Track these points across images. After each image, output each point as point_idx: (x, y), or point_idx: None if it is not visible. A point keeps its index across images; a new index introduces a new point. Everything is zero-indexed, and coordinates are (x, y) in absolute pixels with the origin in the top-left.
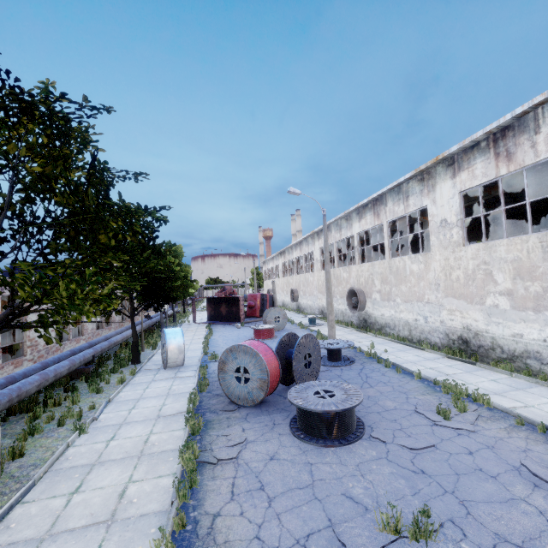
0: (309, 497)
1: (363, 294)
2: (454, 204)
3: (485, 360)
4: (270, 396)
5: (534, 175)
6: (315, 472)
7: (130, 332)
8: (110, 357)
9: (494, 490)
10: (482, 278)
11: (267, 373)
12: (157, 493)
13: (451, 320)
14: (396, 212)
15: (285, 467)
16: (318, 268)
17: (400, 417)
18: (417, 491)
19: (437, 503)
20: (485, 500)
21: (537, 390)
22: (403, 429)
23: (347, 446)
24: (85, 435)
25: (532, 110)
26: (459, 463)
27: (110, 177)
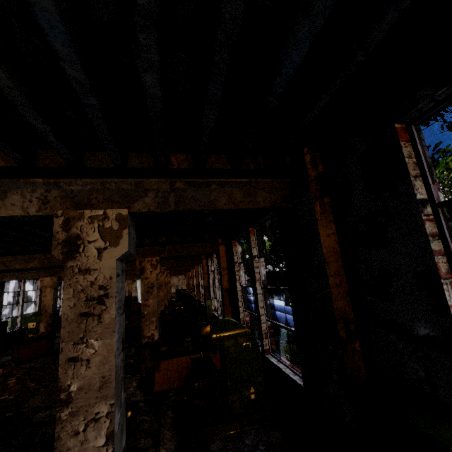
0: None
1: None
2: None
3: None
4: None
5: None
6: None
7: None
8: None
9: None
10: None
11: None
12: None
13: None
14: None
15: None
16: None
17: None
18: None
19: None
20: None
21: None
22: None
23: None
24: None
25: None
26: None
27: None
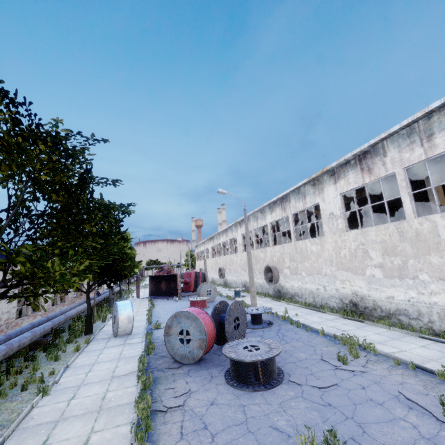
0: (244, 431)
1: (276, 269)
2: (337, 202)
3: (370, 318)
4: (207, 355)
5: (388, 182)
6: (247, 411)
7: (83, 307)
8: (64, 329)
9: (381, 413)
10: (361, 255)
11: (205, 334)
12: (117, 439)
13: (343, 288)
14: (297, 207)
15: (223, 410)
16: (241, 250)
17: (310, 365)
18: (326, 419)
19: (341, 427)
20: (376, 421)
21: (408, 338)
22: (313, 373)
23: (271, 390)
24: (47, 397)
25: (380, 142)
26: (355, 396)
27: (97, 183)
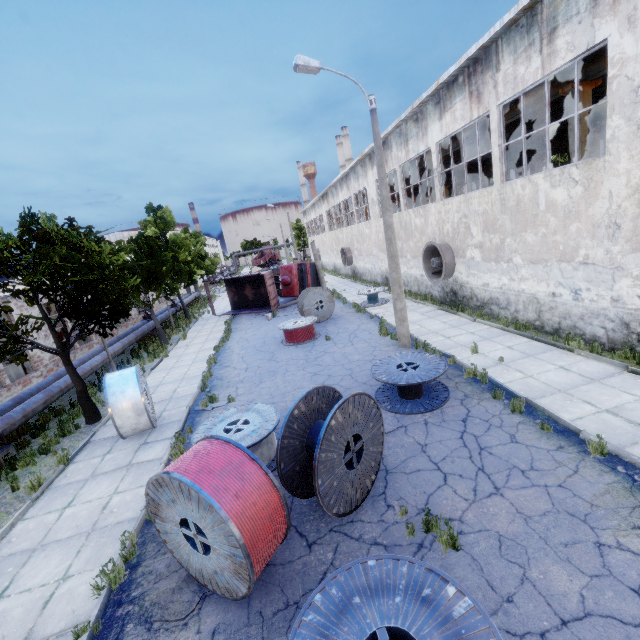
0: None
1: (450, 251)
2: None
3: None
4: None
5: None
6: None
7: (100, 358)
8: (62, 409)
9: None
10: None
11: (242, 553)
12: None
13: None
14: (520, 79)
15: None
16: (376, 214)
17: None
18: None
19: None
20: None
21: None
22: None
23: None
24: None
25: None
26: None
27: None
